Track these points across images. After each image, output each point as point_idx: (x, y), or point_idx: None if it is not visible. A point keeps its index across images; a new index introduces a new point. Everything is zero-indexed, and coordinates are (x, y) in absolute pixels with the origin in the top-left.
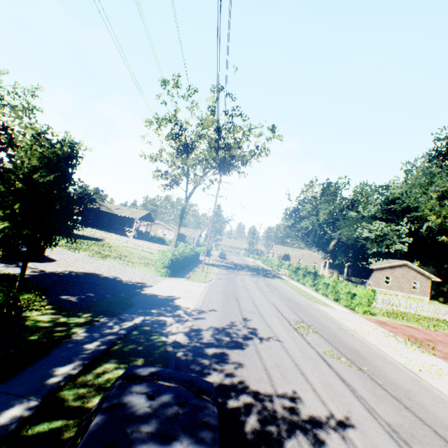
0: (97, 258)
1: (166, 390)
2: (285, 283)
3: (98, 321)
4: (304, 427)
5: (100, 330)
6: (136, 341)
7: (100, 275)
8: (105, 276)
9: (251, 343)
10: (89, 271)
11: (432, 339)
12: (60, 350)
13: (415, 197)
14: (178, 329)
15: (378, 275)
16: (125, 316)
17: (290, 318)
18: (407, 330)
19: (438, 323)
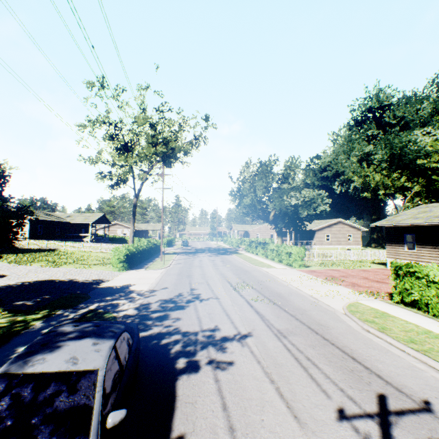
0: (51, 267)
1: (89, 323)
2: (240, 257)
3: (54, 314)
4: (215, 343)
5: (56, 319)
6: (89, 320)
7: (55, 280)
8: (60, 280)
9: (192, 304)
10: (43, 279)
11: (346, 275)
12: (20, 337)
13: (341, 162)
14: (130, 306)
15: (320, 235)
16: (81, 306)
17: (234, 281)
18: (330, 273)
19: (359, 263)
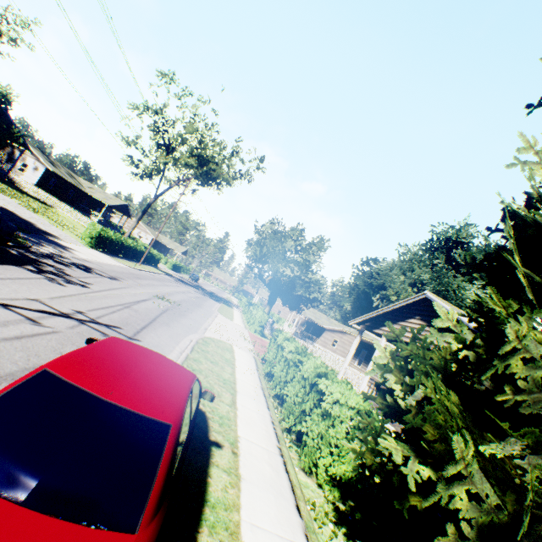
0: (28, 209)
1: None
2: (223, 306)
3: None
4: (72, 281)
5: None
6: None
7: (17, 215)
8: (21, 217)
9: (100, 276)
10: (8, 208)
11: None
12: None
13: (392, 277)
14: (50, 250)
15: (328, 336)
16: None
17: (169, 298)
18: None
19: None
